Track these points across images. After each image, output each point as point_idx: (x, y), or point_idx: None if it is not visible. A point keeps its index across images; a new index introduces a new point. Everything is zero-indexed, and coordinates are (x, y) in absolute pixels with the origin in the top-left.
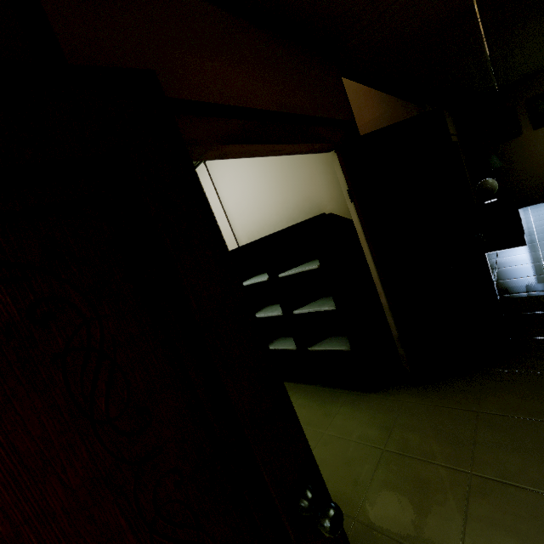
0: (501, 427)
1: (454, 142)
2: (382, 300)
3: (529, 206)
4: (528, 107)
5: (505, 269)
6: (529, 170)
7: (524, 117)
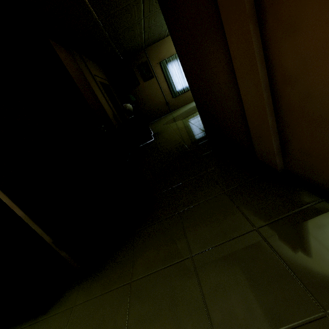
0: (146, 292)
1: (106, 84)
2: (18, 212)
3: (153, 121)
4: (138, 70)
5: (145, 153)
6: (148, 103)
7: (138, 75)
